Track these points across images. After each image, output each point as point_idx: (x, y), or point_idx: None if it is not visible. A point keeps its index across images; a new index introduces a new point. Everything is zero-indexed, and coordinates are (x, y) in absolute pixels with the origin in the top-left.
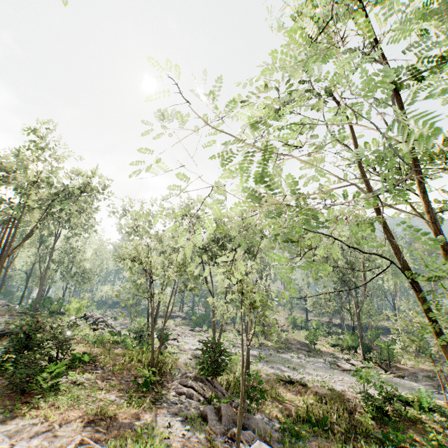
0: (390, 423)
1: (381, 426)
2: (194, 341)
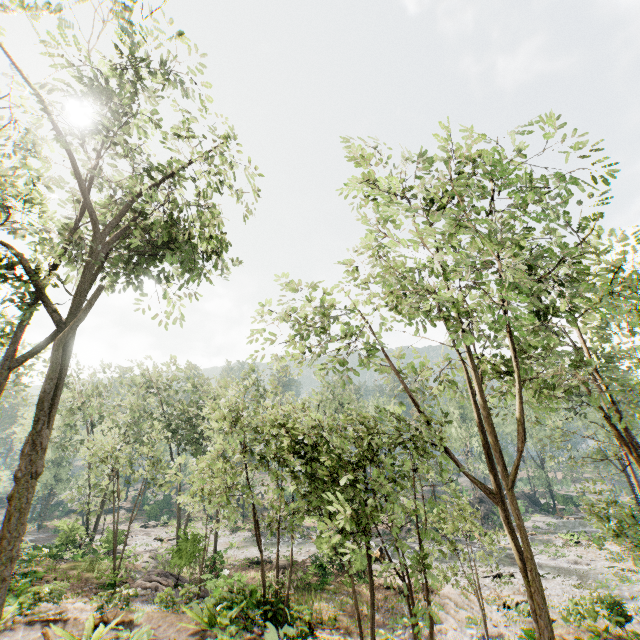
0: (326, 575)
1: (318, 579)
2: (149, 541)
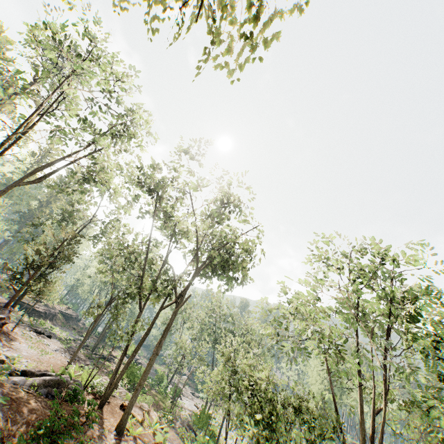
0: None
1: None
2: (192, 404)
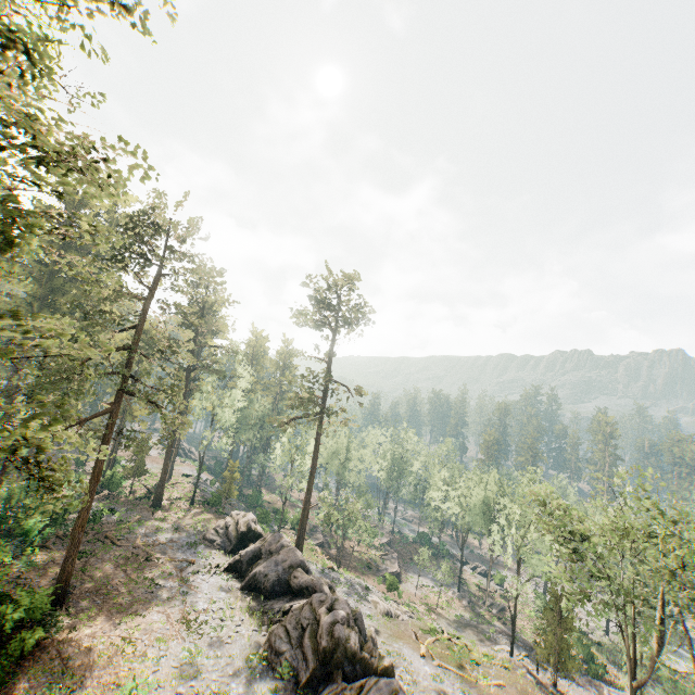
0: None
1: None
2: None
